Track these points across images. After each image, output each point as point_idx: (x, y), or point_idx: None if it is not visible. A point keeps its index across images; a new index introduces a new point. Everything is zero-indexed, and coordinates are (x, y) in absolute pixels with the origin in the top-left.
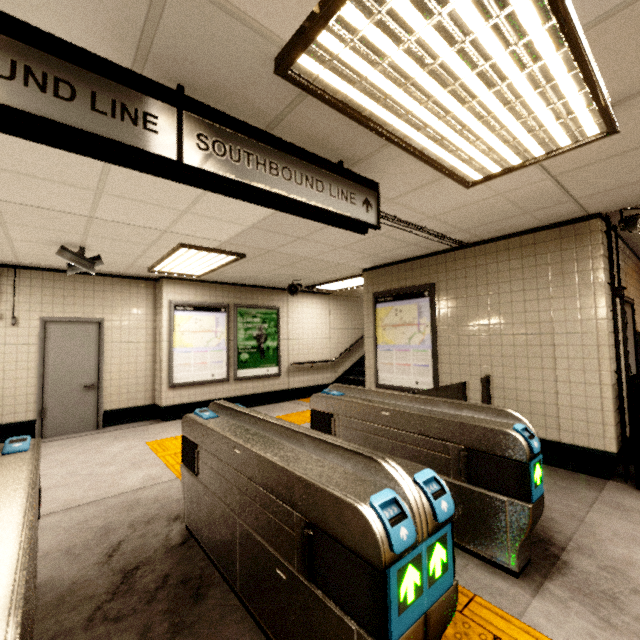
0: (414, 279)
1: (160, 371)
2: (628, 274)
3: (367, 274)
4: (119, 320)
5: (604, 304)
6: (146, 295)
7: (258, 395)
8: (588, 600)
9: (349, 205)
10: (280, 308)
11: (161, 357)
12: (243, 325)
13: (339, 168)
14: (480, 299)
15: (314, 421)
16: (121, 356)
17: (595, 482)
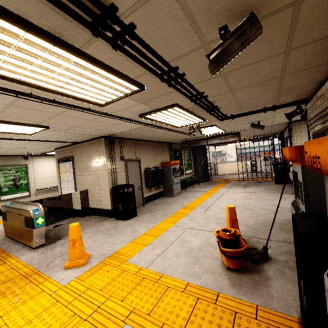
0: (68, 154)
1: None
2: (140, 150)
3: (56, 151)
4: None
5: (106, 165)
6: None
7: None
8: (46, 249)
9: None
10: (28, 164)
11: None
12: (3, 175)
13: None
14: (84, 162)
15: (2, 215)
16: None
17: (107, 219)
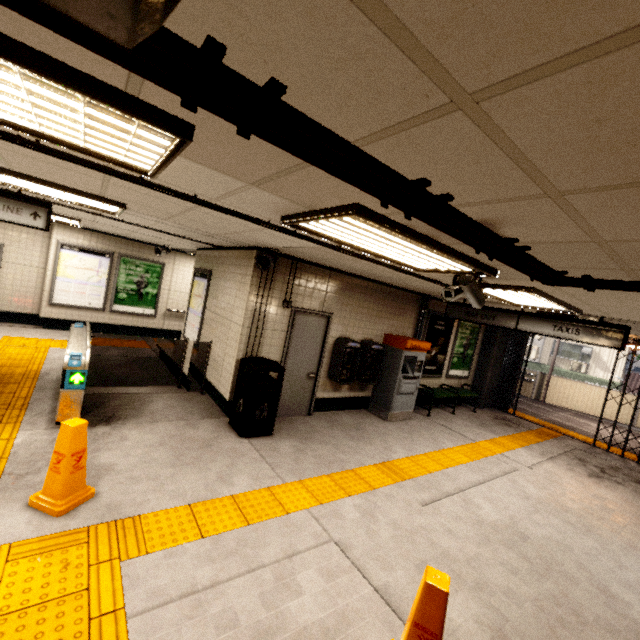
0: (208, 264)
1: (43, 291)
2: (338, 295)
3: (197, 252)
4: (17, 247)
5: (245, 308)
6: (43, 232)
7: (133, 328)
8: None
9: (15, 215)
10: (166, 264)
11: (45, 281)
12: (126, 271)
13: (7, 194)
14: (220, 289)
15: None
16: (15, 274)
17: (217, 416)
